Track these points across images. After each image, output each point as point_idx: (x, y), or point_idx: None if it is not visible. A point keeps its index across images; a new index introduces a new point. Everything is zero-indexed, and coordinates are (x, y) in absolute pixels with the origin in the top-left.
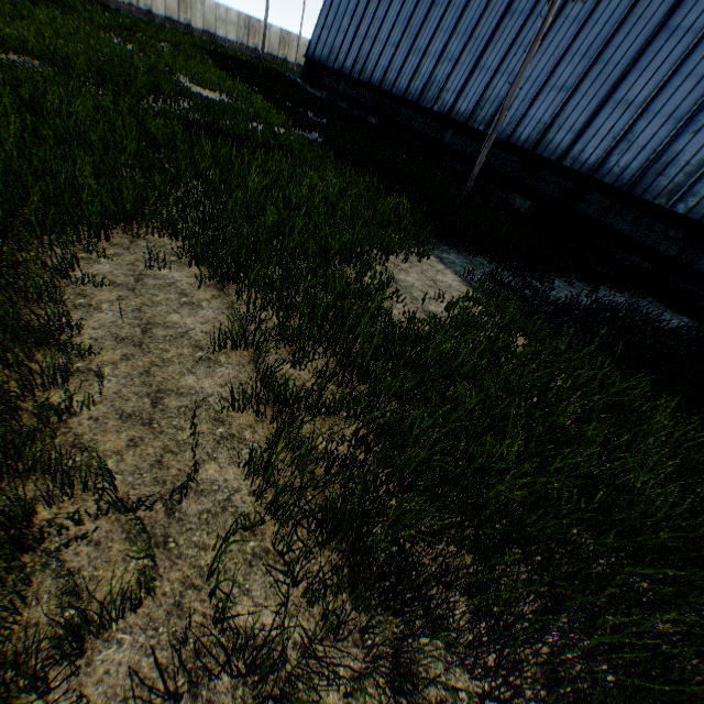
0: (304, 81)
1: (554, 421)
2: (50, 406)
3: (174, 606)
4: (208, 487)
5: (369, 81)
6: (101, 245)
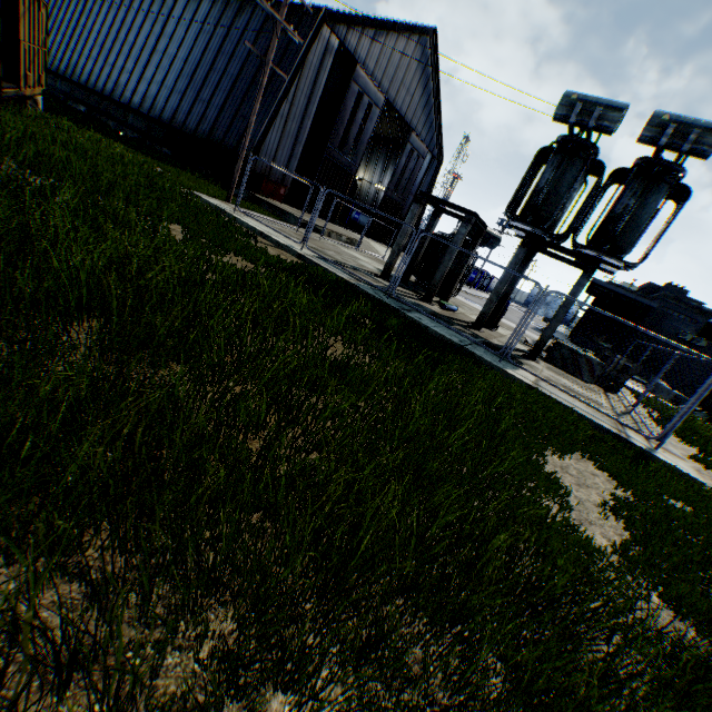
0: None
1: None
2: None
3: None
4: None
5: None
6: None
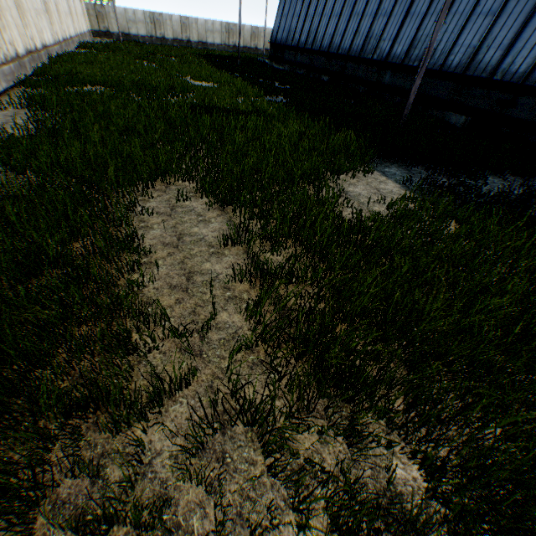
0: (270, 61)
1: (481, 281)
2: (132, 281)
3: (208, 388)
4: (223, 326)
5: (319, 49)
6: (149, 191)
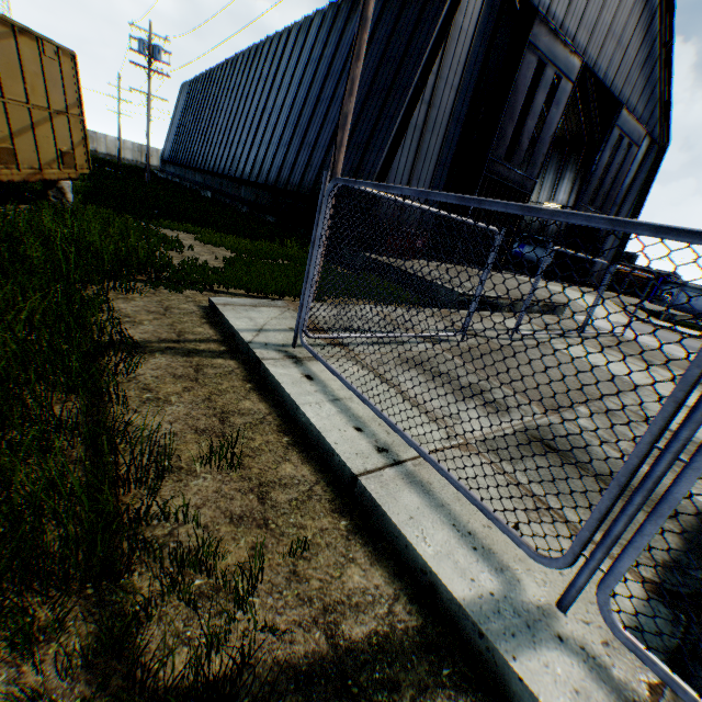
0: (159, 172)
1: None
2: None
3: None
4: None
5: (178, 162)
6: None
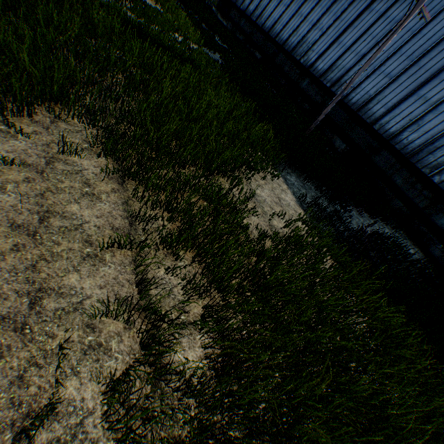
0: (217, 10)
1: (345, 343)
2: None
3: None
4: (64, 408)
5: (262, 26)
6: (23, 120)
